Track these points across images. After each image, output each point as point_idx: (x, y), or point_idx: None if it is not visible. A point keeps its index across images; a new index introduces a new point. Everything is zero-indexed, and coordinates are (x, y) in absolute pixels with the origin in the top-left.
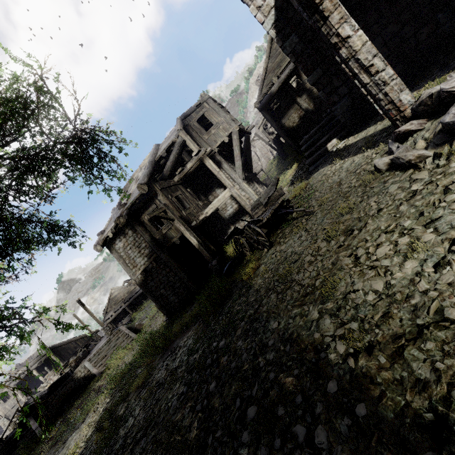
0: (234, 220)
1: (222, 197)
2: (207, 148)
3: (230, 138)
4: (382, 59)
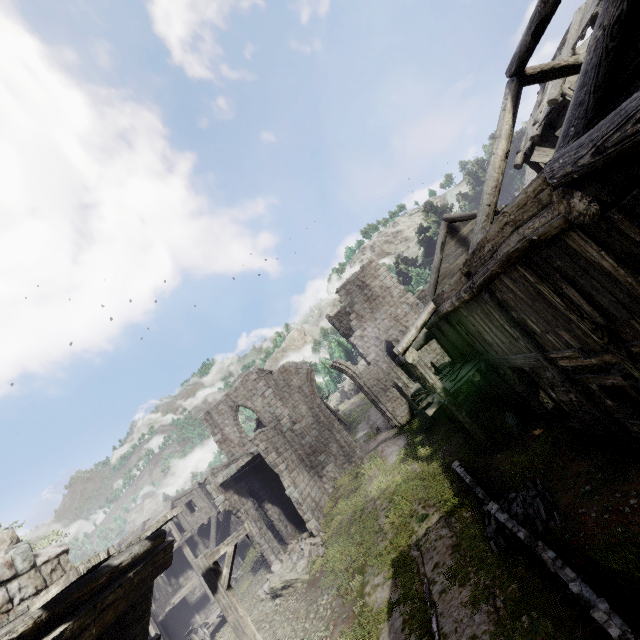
0: (200, 605)
1: (192, 584)
2: (188, 533)
3: (210, 518)
4: (264, 540)
